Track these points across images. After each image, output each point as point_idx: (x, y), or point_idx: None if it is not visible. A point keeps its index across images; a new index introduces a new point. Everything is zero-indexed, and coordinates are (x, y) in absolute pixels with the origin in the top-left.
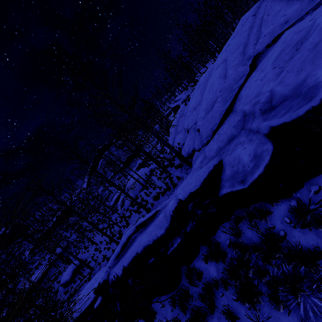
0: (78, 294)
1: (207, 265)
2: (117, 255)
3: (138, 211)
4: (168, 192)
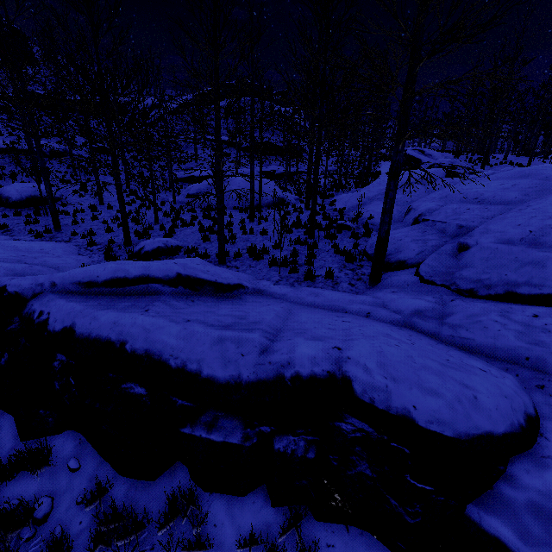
0: (3, 234)
1: (235, 551)
2: (90, 283)
3: (206, 235)
4: (285, 272)
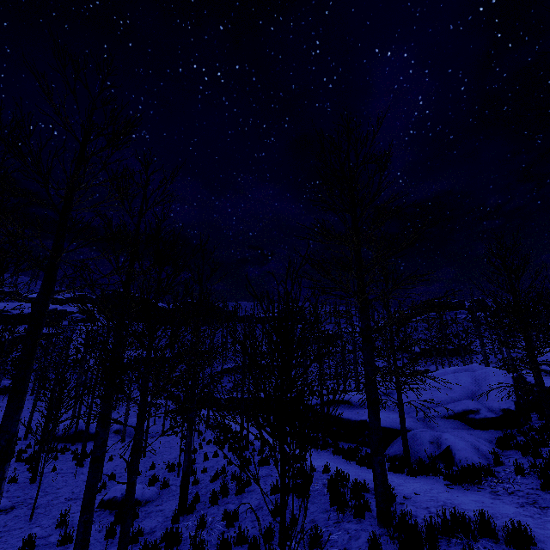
0: None
1: None
2: None
3: None
4: None
